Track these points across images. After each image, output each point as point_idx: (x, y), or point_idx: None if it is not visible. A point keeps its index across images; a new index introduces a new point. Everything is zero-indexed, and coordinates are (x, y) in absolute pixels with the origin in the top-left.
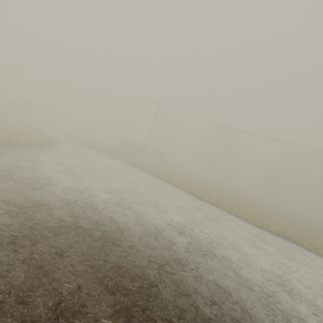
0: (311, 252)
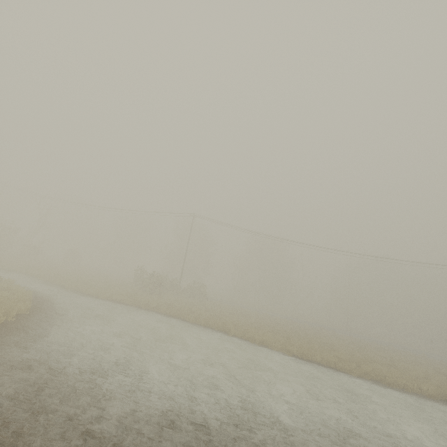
0: None
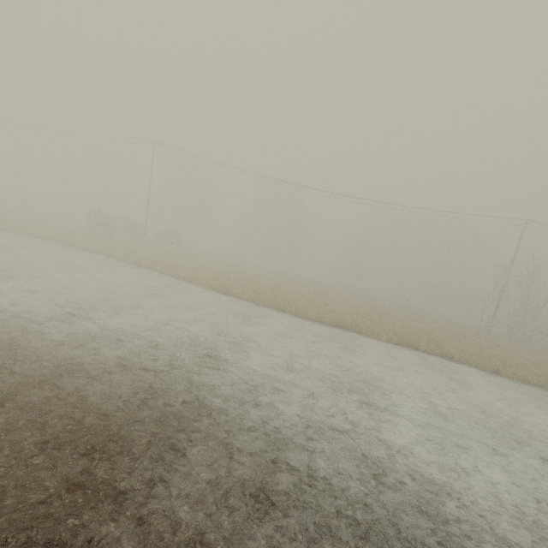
0: (371, 338)
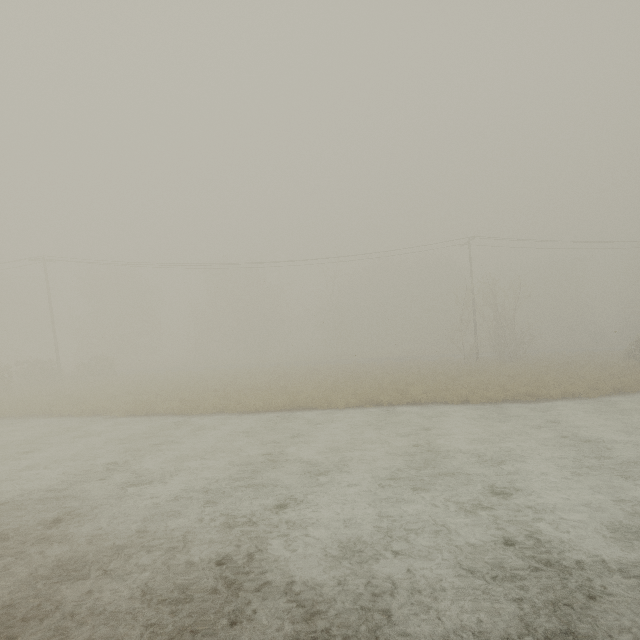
0: (328, 409)
